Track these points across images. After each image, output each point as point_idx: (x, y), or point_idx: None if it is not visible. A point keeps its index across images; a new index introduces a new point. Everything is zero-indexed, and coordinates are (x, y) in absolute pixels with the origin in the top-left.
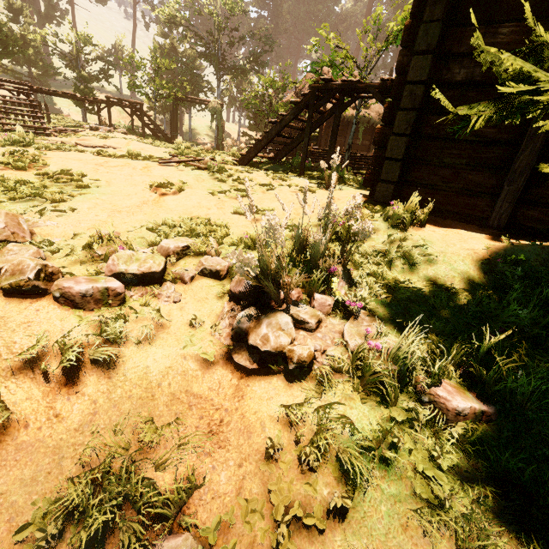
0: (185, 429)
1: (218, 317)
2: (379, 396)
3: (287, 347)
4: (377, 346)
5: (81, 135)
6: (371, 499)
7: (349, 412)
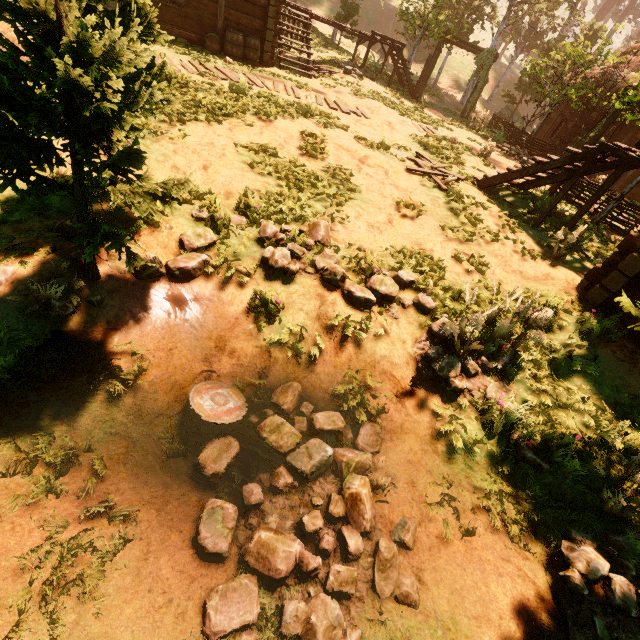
0: (385, 388)
1: (417, 340)
2: (487, 427)
3: (451, 379)
4: (503, 404)
5: (336, 79)
6: (457, 459)
7: (467, 424)
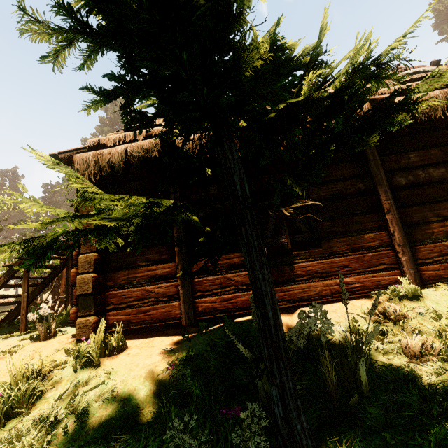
0: None
1: None
2: None
3: None
4: None
5: None
6: None
7: None
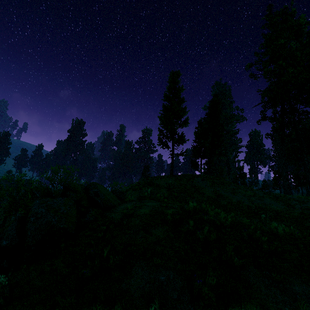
0: None
1: None
2: None
3: None
4: None
5: None
6: None
7: None
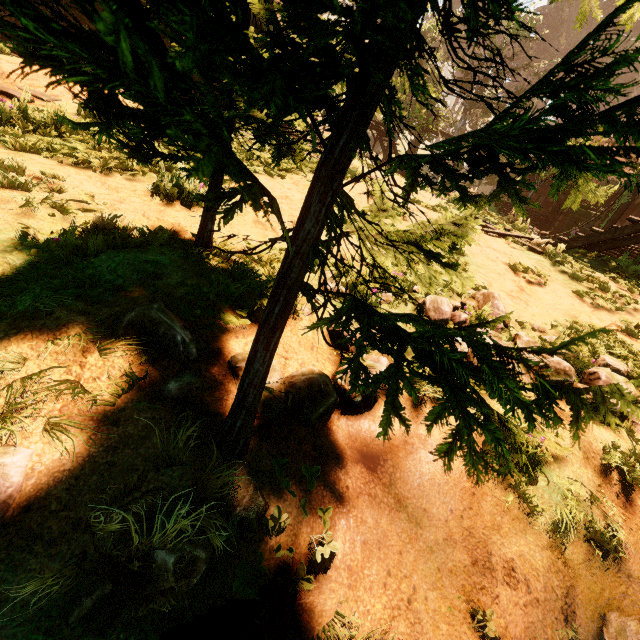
0: None
1: None
2: None
3: None
4: None
5: None
6: None
7: None
